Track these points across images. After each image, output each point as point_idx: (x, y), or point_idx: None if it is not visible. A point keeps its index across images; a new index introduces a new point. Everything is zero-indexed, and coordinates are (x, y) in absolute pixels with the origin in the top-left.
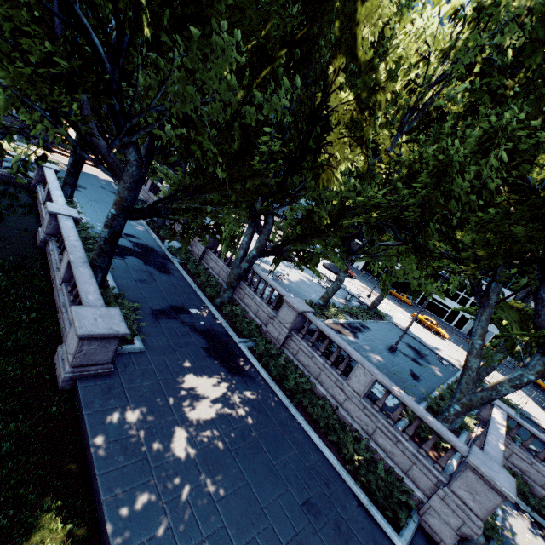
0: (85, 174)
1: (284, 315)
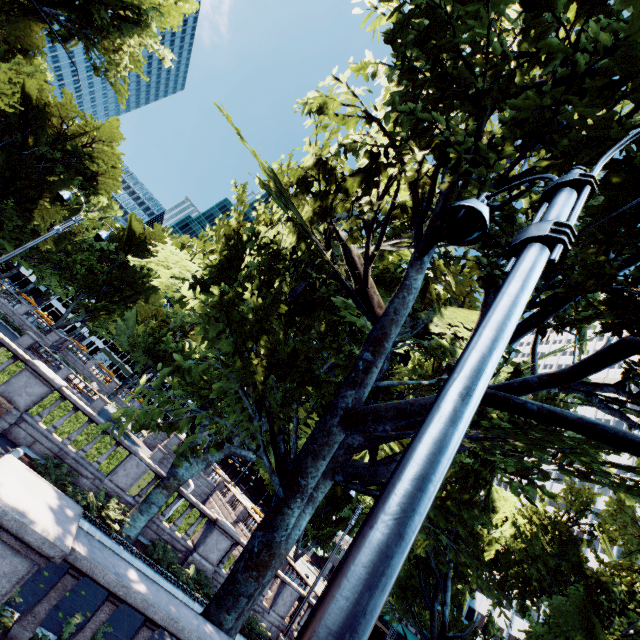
0: None
1: None
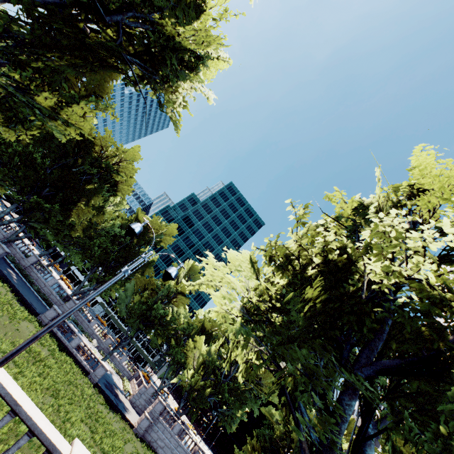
0: None
1: (31, 259)
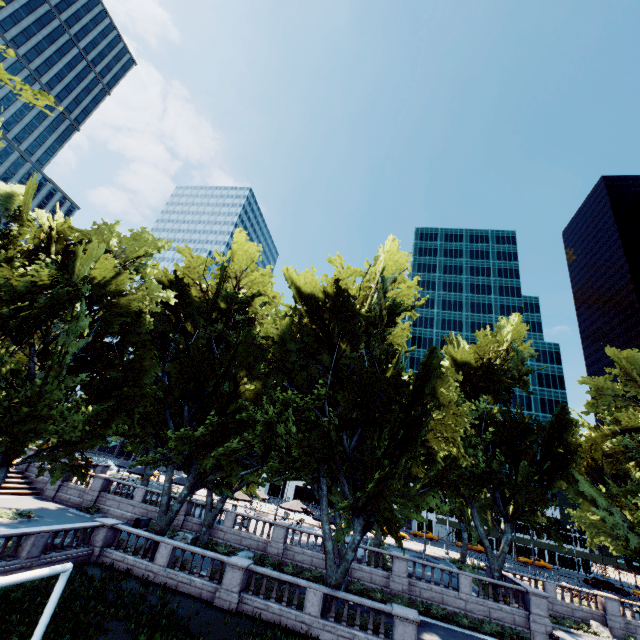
0: (45, 512)
1: (398, 568)
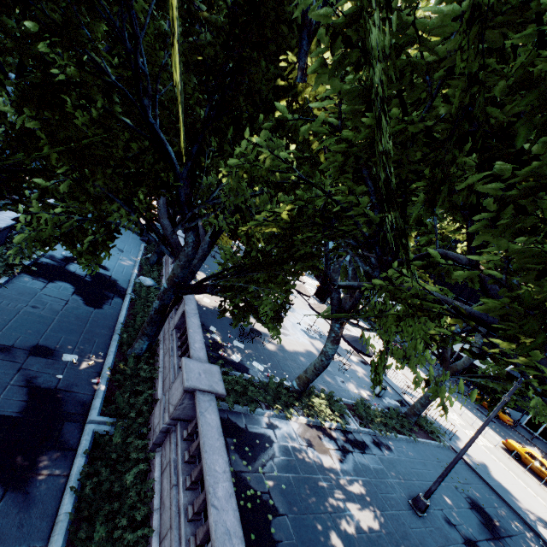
0: None
1: (175, 390)
